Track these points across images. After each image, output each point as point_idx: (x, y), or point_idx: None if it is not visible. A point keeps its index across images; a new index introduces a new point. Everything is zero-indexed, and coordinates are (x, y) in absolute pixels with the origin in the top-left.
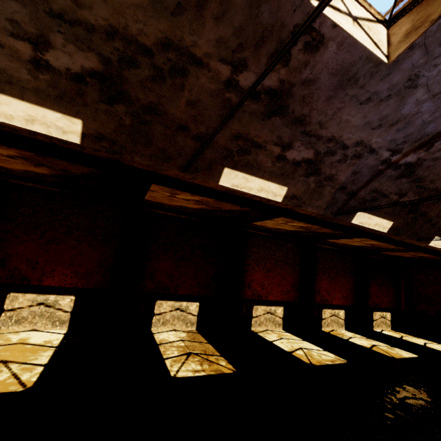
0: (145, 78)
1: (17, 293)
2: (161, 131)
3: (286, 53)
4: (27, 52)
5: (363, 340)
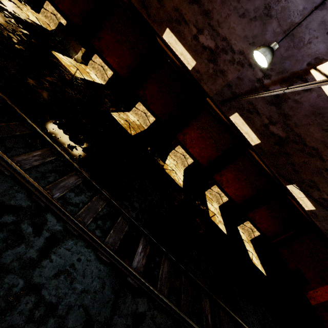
0: None
1: (98, 56)
2: None
3: None
4: None
5: (216, 211)
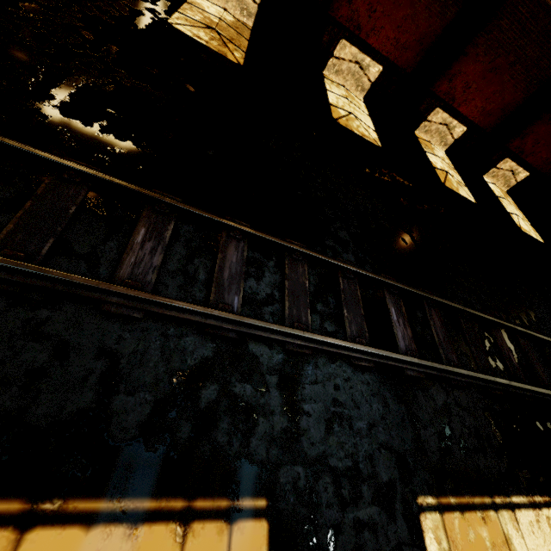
0: None
1: None
2: None
3: None
4: None
5: (445, 164)
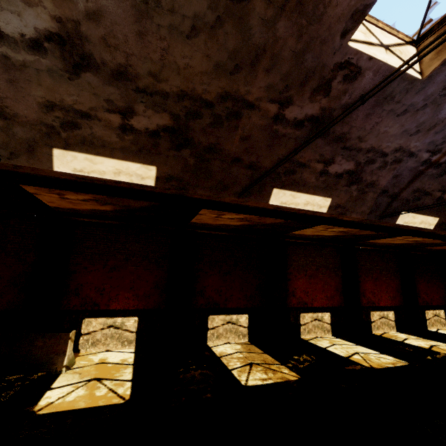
0: (206, 125)
1: (90, 318)
2: (219, 165)
3: (327, 86)
4: (117, 121)
5: (419, 340)
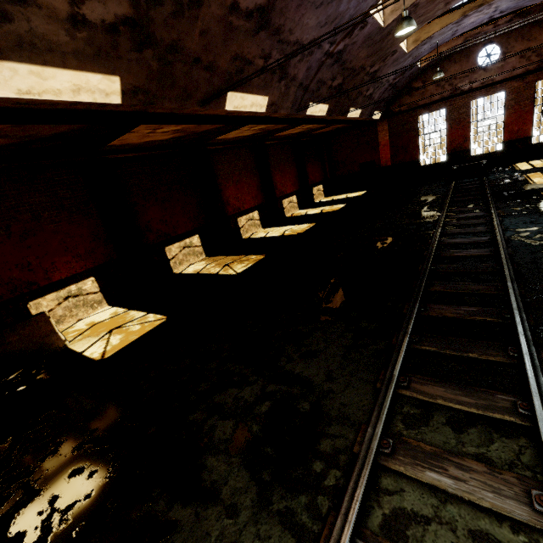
0: (167, 16)
1: (35, 300)
2: (181, 69)
3: None
4: (64, 8)
5: (314, 210)
